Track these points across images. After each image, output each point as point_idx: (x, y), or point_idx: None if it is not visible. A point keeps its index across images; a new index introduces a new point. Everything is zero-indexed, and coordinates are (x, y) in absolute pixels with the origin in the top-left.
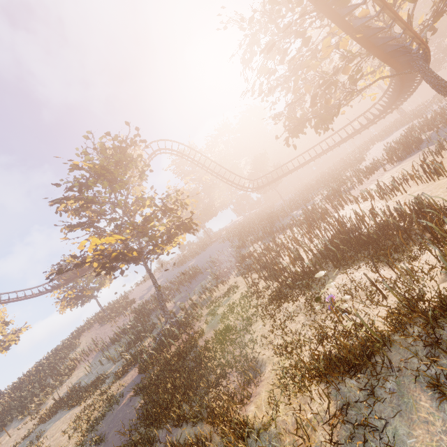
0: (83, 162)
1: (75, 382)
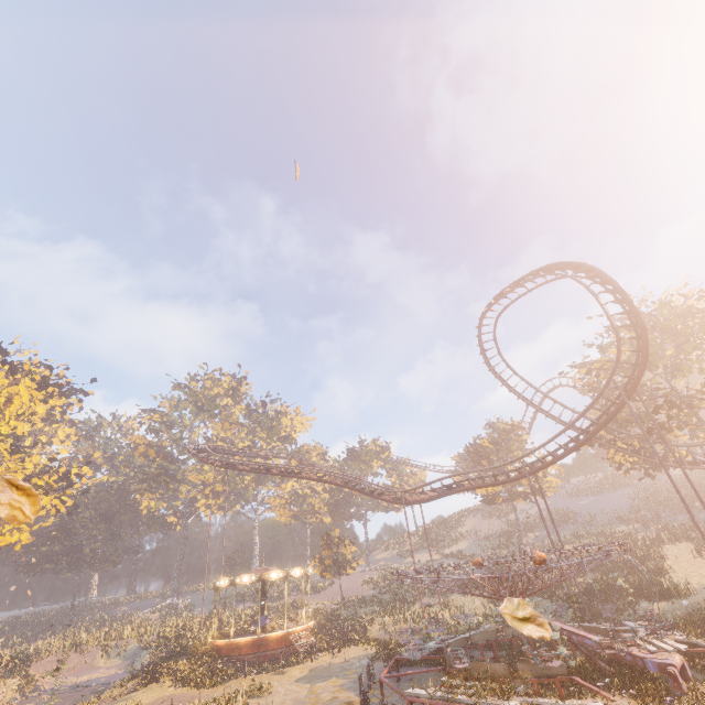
0: (484, 439)
1: (460, 548)
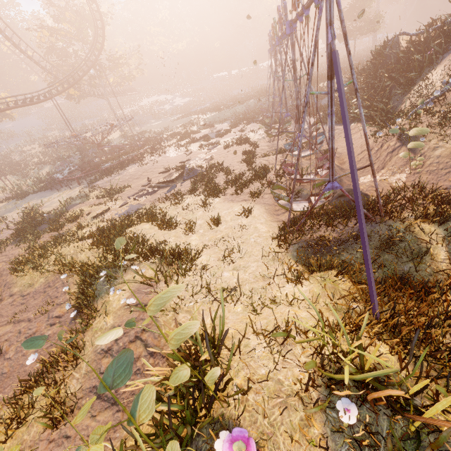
0: None
1: None
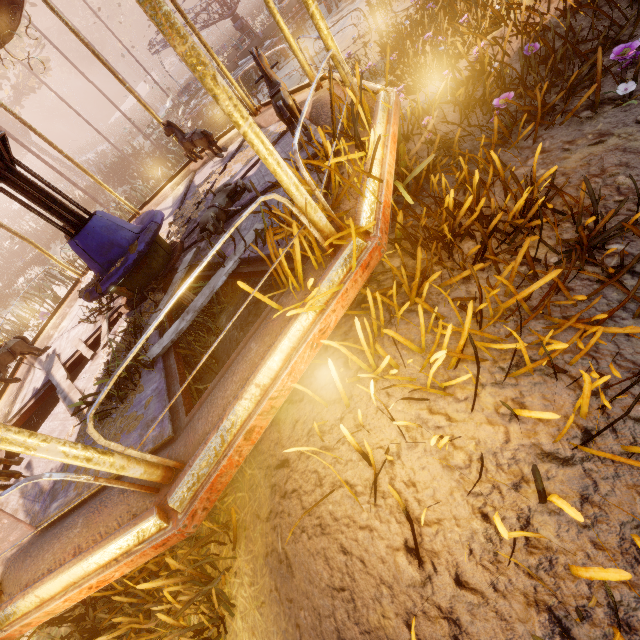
0: None
1: None
